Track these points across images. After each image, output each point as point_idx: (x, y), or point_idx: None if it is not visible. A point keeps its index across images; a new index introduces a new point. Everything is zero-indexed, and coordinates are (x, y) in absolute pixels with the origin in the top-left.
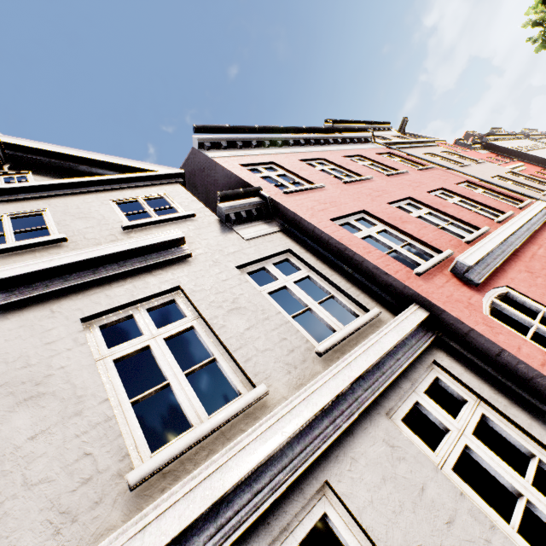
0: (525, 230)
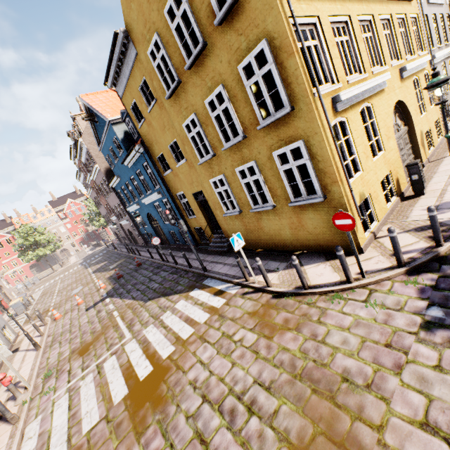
0: None
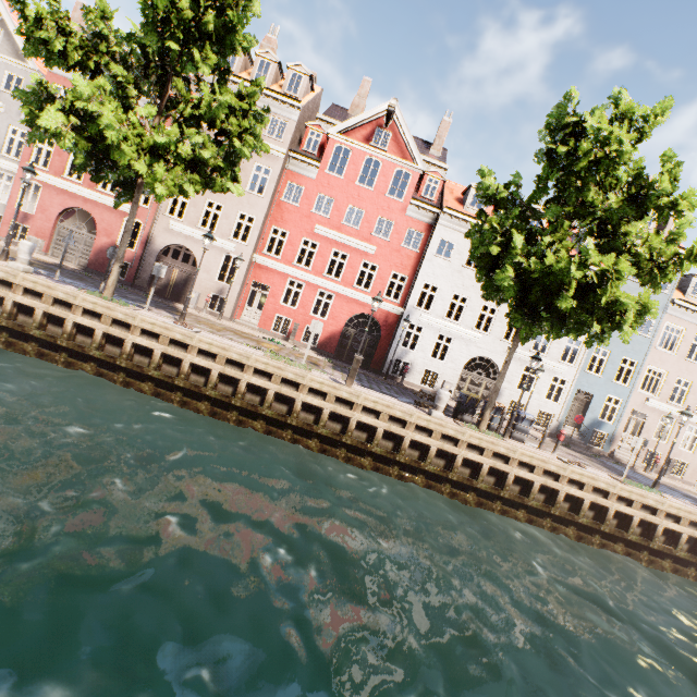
0: (91, 197)
